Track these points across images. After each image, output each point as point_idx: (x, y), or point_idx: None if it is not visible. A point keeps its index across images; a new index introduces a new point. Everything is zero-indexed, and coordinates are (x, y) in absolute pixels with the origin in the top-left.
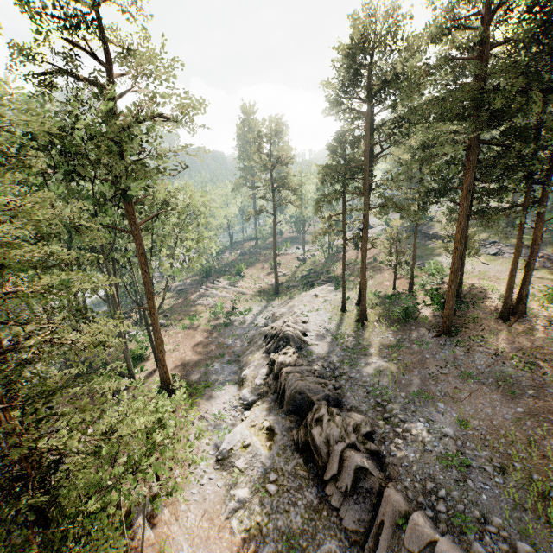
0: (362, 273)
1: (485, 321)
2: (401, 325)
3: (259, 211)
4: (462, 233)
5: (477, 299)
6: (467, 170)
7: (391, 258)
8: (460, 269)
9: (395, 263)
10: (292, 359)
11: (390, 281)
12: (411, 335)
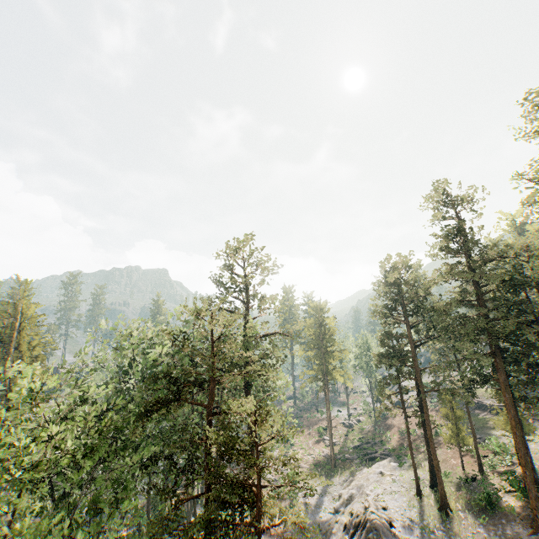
0: (432, 452)
1: None
2: (488, 516)
3: (313, 379)
4: (515, 420)
5: None
6: (498, 369)
7: (451, 434)
8: (526, 451)
9: (456, 440)
10: None
11: (454, 458)
12: (505, 530)
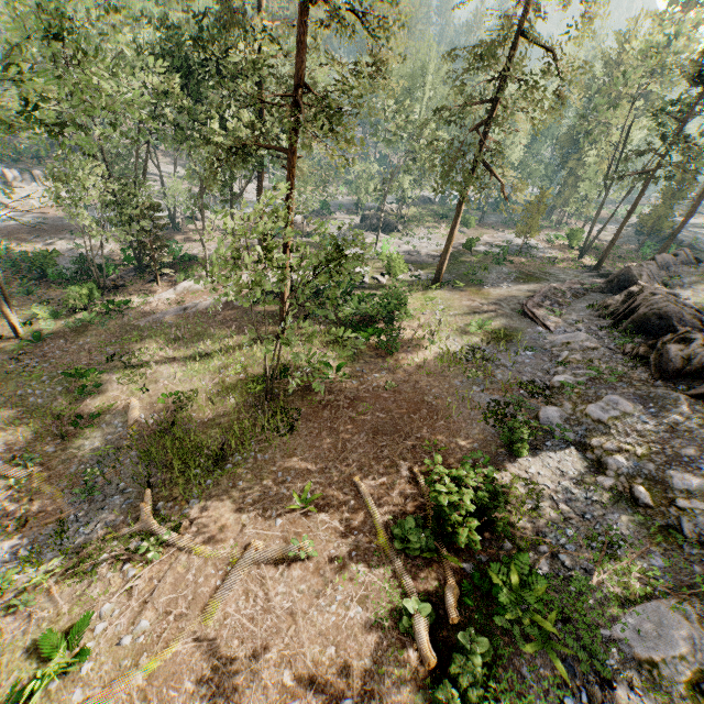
0: None
1: None
2: None
3: None
4: None
5: None
6: None
7: None
8: None
9: None
10: None
11: None
12: None
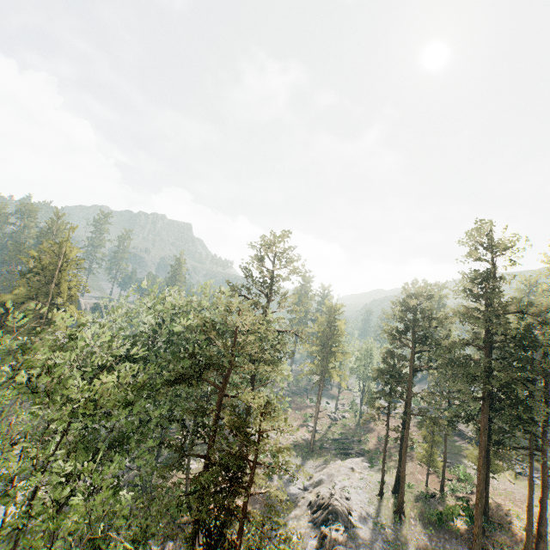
0: (402, 466)
1: (511, 549)
2: (435, 529)
3: (311, 372)
4: (484, 460)
5: (503, 522)
6: (484, 413)
7: (424, 454)
8: (486, 487)
9: (427, 460)
10: (343, 537)
11: (421, 473)
12: (445, 544)
